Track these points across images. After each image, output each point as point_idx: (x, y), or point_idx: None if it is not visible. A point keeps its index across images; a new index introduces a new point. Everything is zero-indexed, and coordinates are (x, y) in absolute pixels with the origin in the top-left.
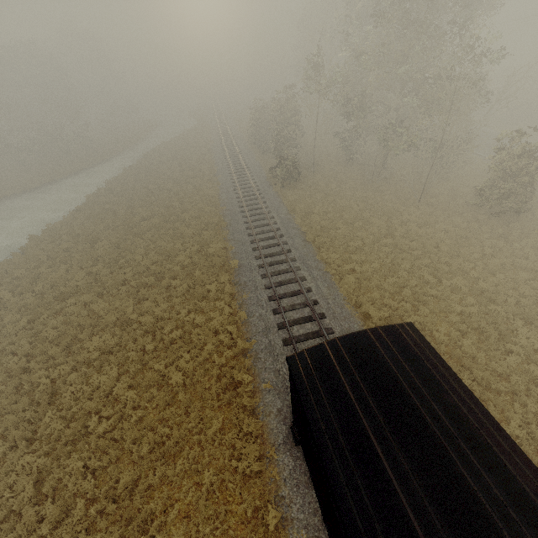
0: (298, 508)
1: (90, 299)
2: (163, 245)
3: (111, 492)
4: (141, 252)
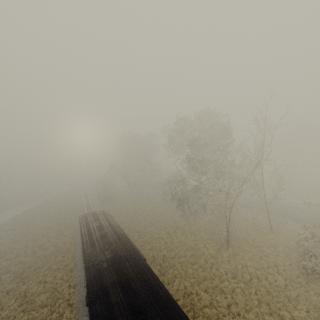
0: (80, 263)
1: (11, 245)
2: (47, 226)
3: (20, 275)
4: (37, 229)
